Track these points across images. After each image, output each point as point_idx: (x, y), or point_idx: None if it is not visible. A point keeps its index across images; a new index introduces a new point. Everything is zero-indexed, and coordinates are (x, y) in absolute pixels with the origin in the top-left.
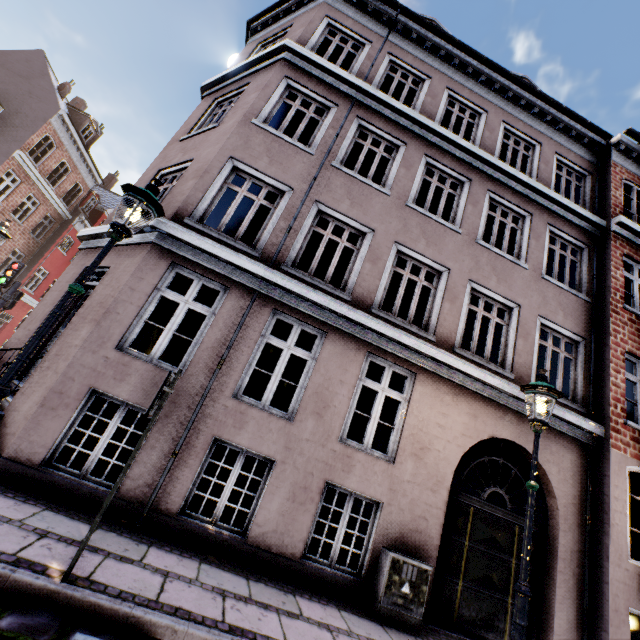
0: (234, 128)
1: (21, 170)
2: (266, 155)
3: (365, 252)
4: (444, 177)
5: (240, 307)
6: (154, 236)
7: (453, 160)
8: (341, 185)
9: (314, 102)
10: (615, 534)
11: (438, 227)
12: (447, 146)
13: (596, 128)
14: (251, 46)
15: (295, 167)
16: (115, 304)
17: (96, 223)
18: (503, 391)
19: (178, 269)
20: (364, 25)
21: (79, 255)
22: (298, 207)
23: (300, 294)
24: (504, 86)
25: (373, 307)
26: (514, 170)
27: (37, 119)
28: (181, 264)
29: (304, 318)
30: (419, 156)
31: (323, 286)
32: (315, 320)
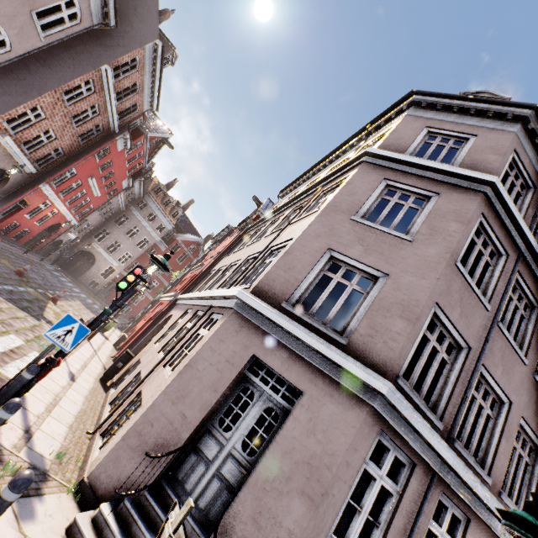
0: (443, 267)
1: (99, 82)
2: (459, 305)
3: (501, 424)
4: None
5: (420, 488)
6: (375, 399)
7: None
8: (499, 348)
9: (490, 243)
10: None
11: None
12: None
13: None
14: (415, 123)
15: (475, 322)
16: (332, 482)
17: (134, 141)
18: None
19: (380, 435)
20: (535, 167)
21: (233, 318)
22: (473, 373)
23: (471, 487)
24: None
25: (503, 493)
26: None
27: (134, 39)
28: (386, 432)
29: (458, 502)
30: None
31: (477, 467)
32: (465, 505)
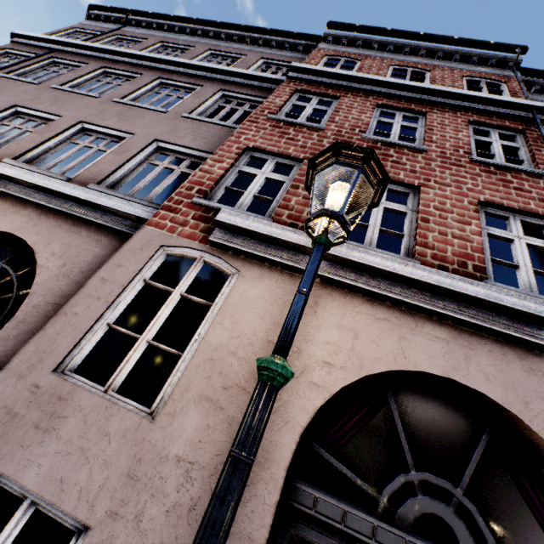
0: None
1: None
2: None
3: None
4: (122, 79)
5: None
6: None
7: (132, 67)
8: None
9: (25, 58)
10: (58, 328)
11: (76, 96)
12: (128, 60)
13: (304, 35)
14: None
15: None
16: None
17: None
18: (25, 183)
19: None
20: (105, 27)
21: None
22: None
23: None
24: (216, 32)
25: None
26: (187, 60)
27: None
28: None
29: None
30: (96, 67)
31: None
32: None
